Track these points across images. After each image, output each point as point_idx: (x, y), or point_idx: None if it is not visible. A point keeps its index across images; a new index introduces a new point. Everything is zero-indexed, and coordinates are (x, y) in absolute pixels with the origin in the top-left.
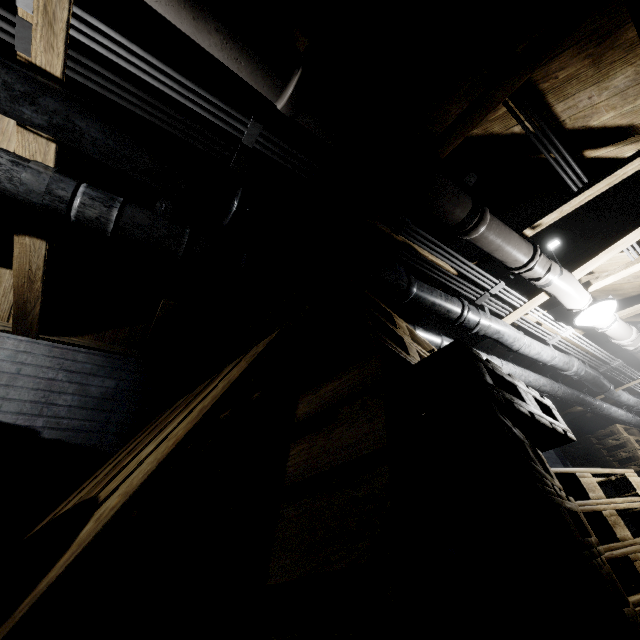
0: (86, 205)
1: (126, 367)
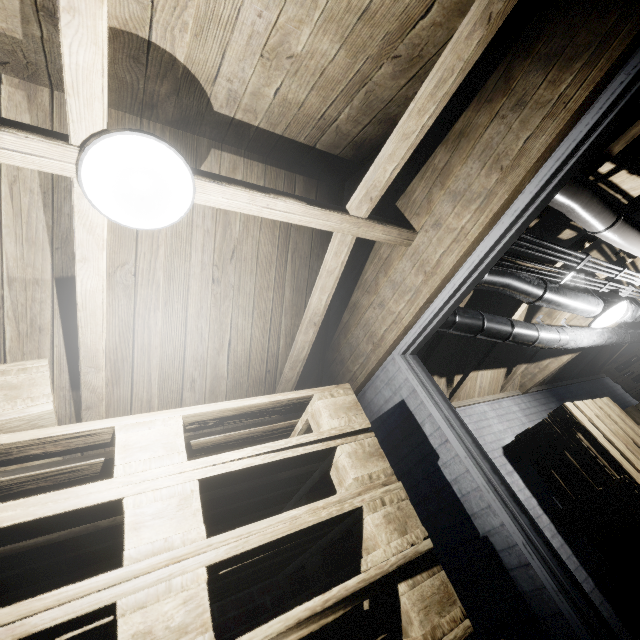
0: (626, 337)
1: (547, 395)
